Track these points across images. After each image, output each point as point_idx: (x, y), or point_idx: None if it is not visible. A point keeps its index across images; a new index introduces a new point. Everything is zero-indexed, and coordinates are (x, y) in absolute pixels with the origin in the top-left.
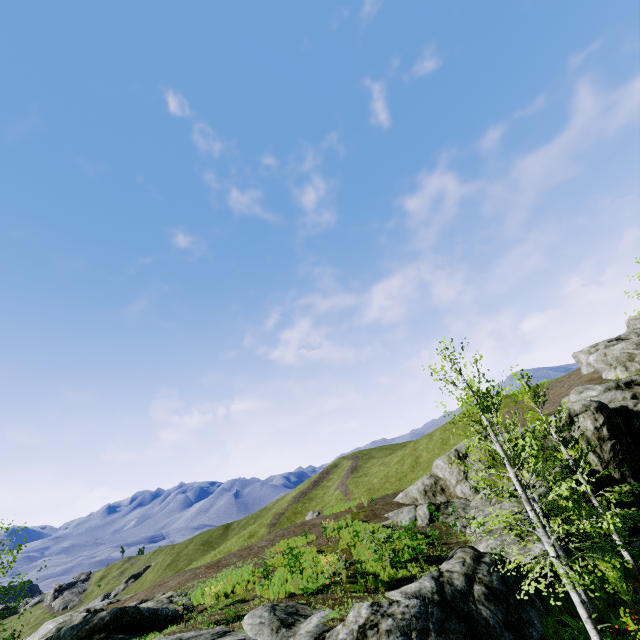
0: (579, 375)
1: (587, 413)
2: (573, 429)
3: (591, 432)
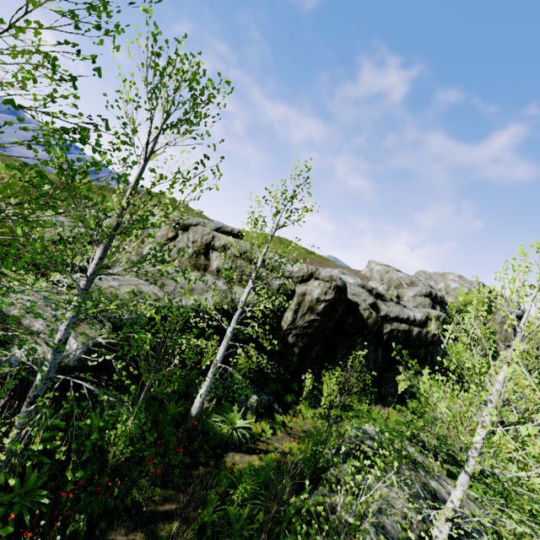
0: (358, 272)
1: (326, 284)
2: (301, 286)
3: (311, 299)
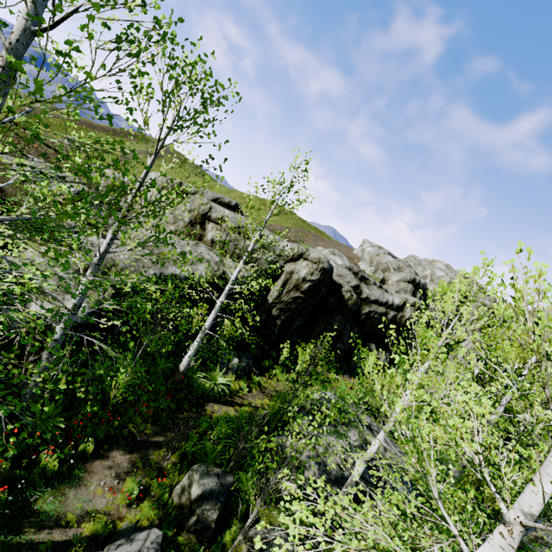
0: (351, 251)
1: (313, 265)
2: (290, 264)
3: (298, 277)
